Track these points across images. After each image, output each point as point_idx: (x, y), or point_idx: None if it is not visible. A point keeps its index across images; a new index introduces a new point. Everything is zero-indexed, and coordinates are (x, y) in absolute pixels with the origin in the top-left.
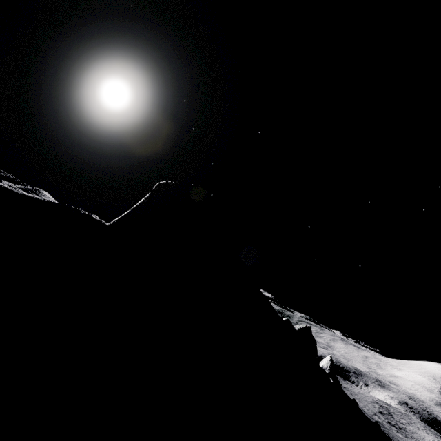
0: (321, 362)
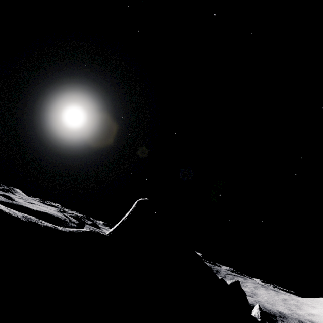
0: (252, 311)
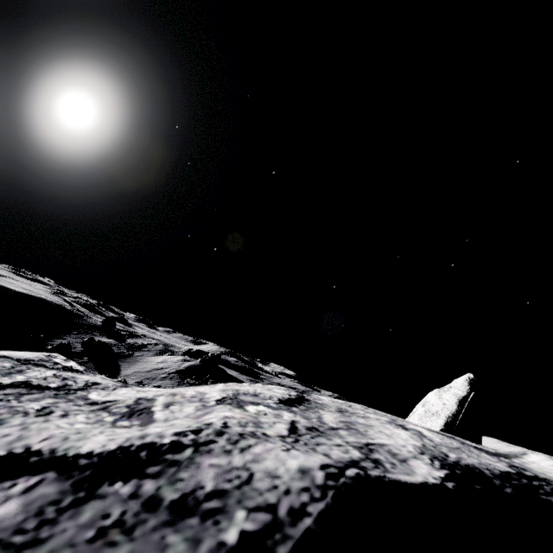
0: None
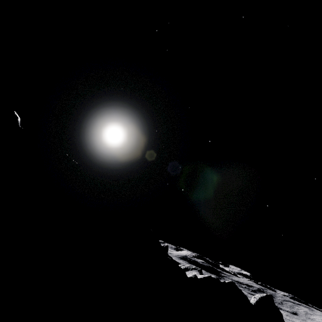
0: None
